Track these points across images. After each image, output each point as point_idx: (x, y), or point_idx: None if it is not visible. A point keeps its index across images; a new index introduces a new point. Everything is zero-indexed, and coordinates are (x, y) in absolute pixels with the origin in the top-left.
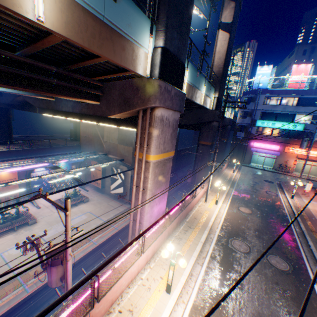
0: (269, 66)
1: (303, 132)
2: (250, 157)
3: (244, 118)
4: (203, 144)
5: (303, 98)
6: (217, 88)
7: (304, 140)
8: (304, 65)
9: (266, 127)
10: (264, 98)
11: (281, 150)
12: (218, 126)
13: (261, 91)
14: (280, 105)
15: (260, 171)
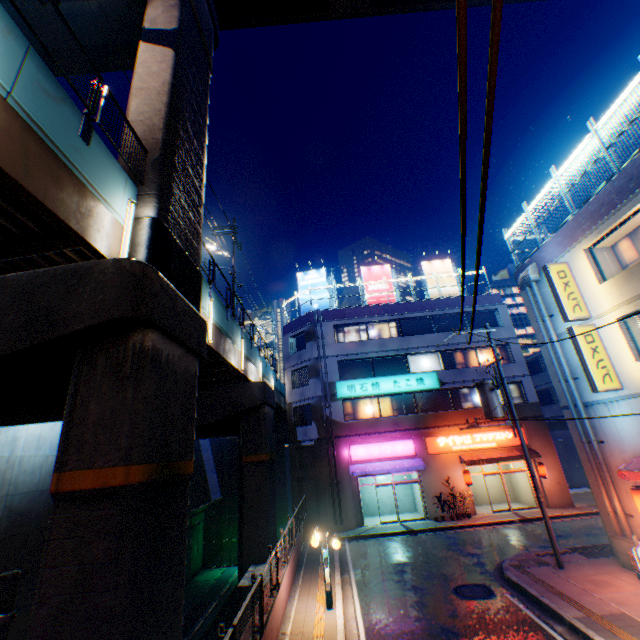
0: (320, 270)
1: (443, 392)
2: (357, 497)
3: (304, 385)
4: (82, 489)
5: (407, 320)
6: (151, 185)
7: (489, 388)
8: (380, 267)
9: (363, 396)
10: (333, 328)
11: (421, 451)
12: (231, 412)
13: (321, 314)
14: (372, 339)
15: (406, 539)
